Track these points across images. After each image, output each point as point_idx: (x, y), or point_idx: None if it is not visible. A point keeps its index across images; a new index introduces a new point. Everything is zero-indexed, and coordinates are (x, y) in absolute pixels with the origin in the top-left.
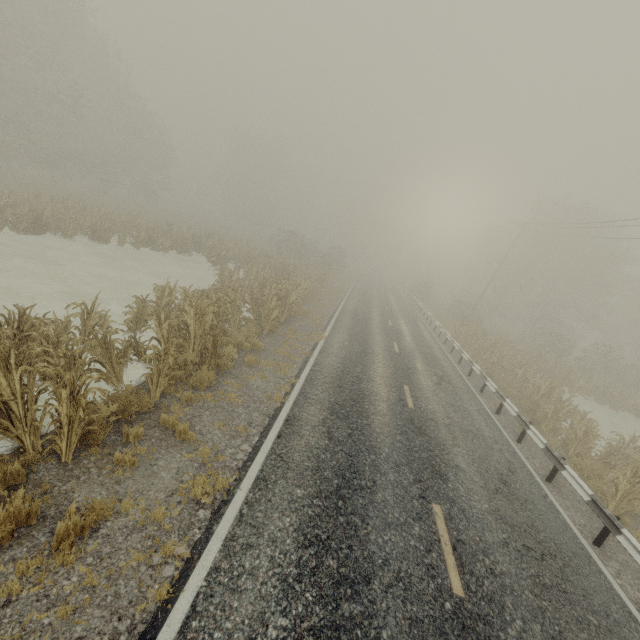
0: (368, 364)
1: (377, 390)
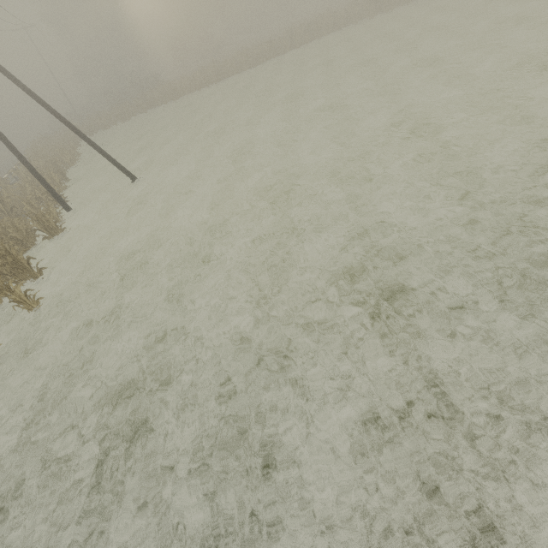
0: None
1: None
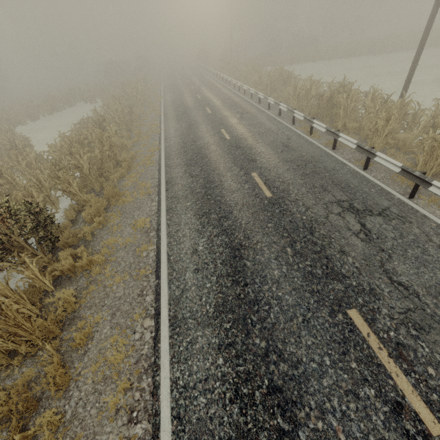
0: (182, 96)
1: (187, 100)
